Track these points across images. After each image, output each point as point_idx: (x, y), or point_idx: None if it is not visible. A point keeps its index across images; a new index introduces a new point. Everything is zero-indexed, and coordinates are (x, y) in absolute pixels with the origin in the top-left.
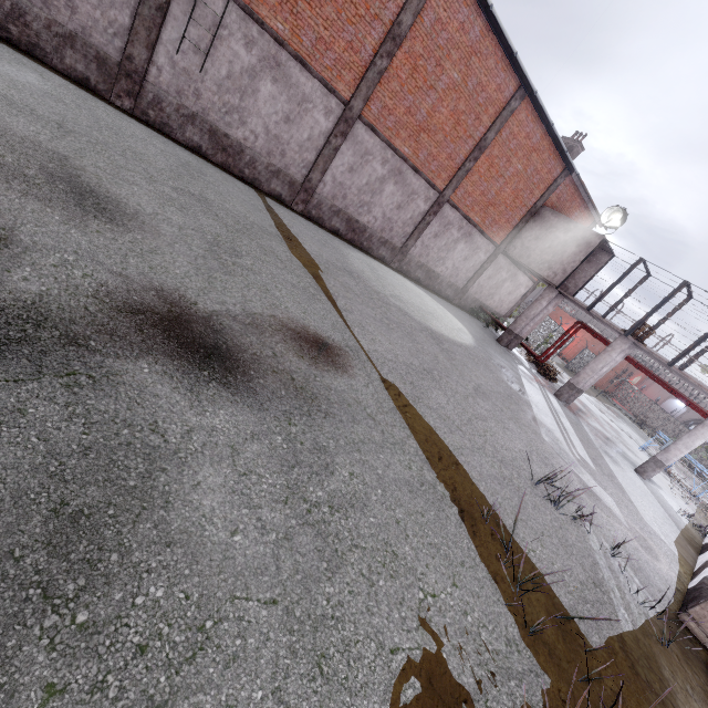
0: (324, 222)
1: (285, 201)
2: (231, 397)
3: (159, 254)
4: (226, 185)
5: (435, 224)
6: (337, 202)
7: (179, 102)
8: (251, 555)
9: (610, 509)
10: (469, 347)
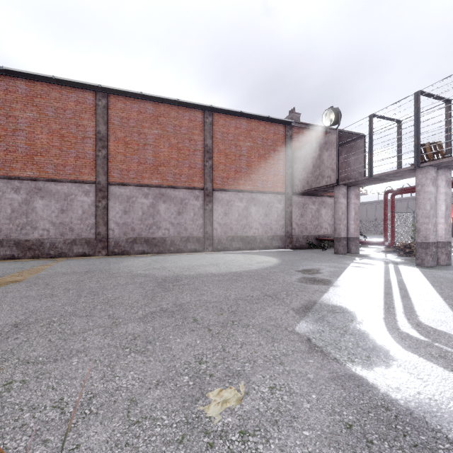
0: (129, 252)
1: (91, 255)
2: None
3: None
4: (0, 266)
5: (217, 207)
6: (131, 235)
7: None
8: None
9: None
10: (249, 271)
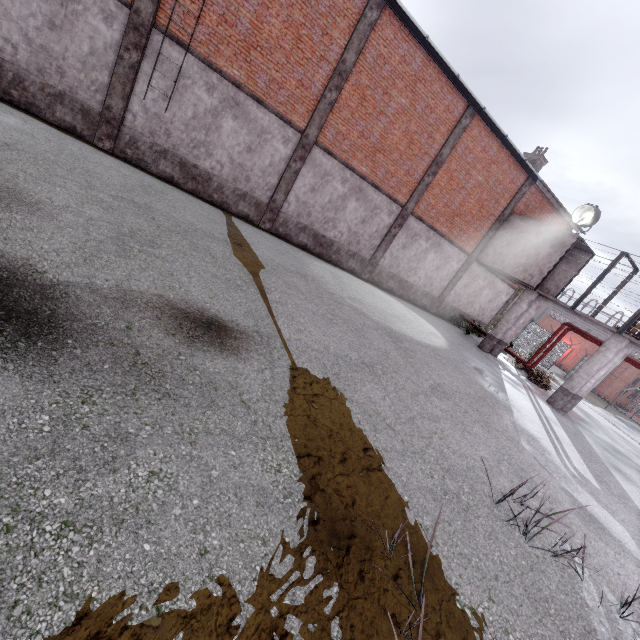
0: (292, 239)
1: (253, 221)
2: None
3: (33, 232)
4: (186, 203)
5: (401, 235)
6: (303, 220)
7: (153, 141)
8: None
9: (620, 542)
10: (438, 349)
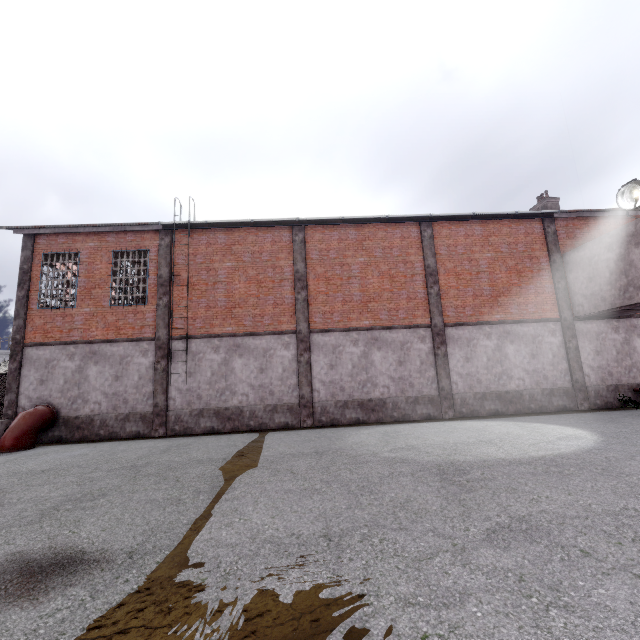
0: (339, 421)
1: (294, 425)
2: None
3: None
4: (210, 443)
5: (453, 350)
6: (340, 397)
7: (191, 409)
8: None
9: None
10: (565, 456)
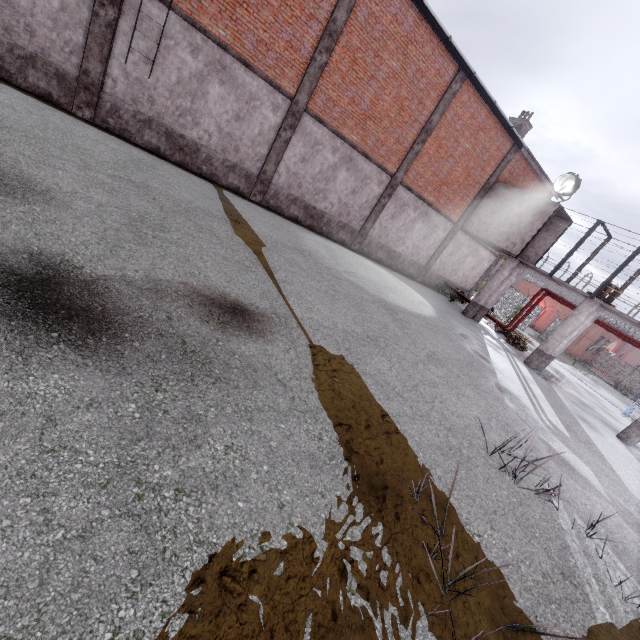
0: (283, 211)
1: (244, 194)
2: (80, 360)
3: (57, 224)
4: (178, 178)
5: (390, 205)
6: (294, 191)
7: (135, 109)
8: (0, 567)
9: (586, 479)
10: (428, 318)
